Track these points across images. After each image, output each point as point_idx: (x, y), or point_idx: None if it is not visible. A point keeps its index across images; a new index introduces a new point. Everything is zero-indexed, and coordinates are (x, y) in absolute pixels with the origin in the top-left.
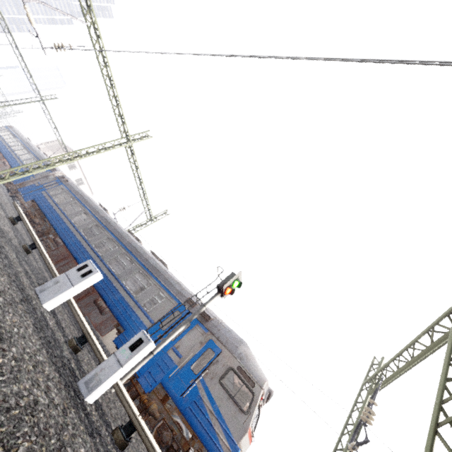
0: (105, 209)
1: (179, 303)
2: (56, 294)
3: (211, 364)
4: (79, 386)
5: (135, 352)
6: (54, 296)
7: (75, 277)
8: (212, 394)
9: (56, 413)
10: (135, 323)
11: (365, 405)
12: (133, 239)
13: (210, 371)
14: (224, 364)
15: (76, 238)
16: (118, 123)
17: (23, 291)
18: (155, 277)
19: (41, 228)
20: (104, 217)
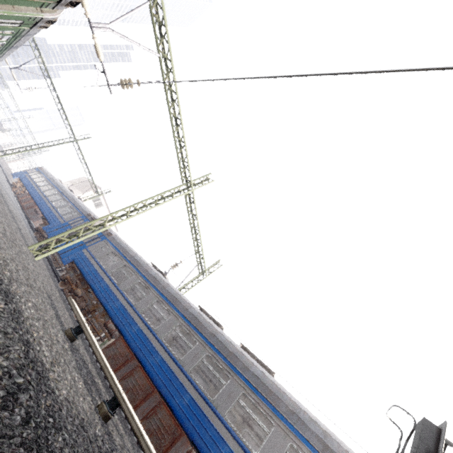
0: (162, 273)
1: None
2: None
3: None
4: None
5: None
6: None
7: None
8: None
9: None
10: None
11: None
12: (213, 326)
13: None
14: None
15: (137, 325)
16: (180, 168)
17: None
18: (273, 406)
19: (85, 303)
20: (166, 289)
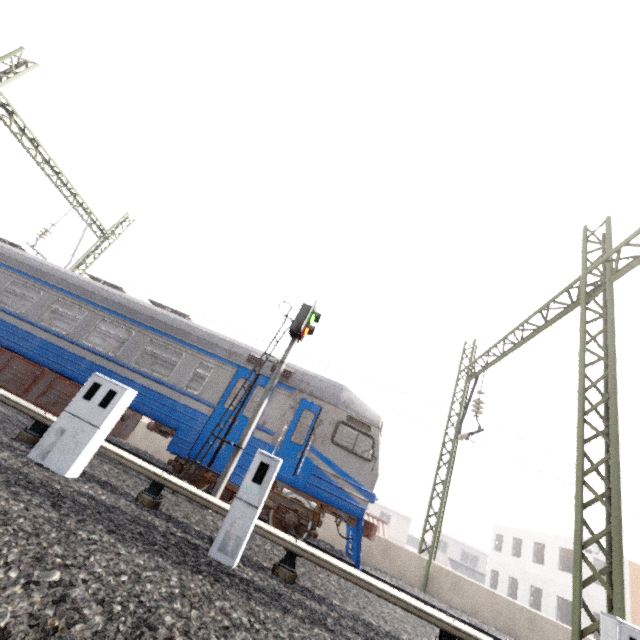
0: (13, 244)
1: (238, 367)
2: (76, 452)
3: (315, 427)
4: (213, 558)
5: (265, 482)
6: (76, 456)
7: (90, 413)
8: (329, 458)
9: (263, 637)
10: (188, 416)
11: (465, 393)
12: (107, 290)
13: (316, 435)
14: (330, 421)
15: None
16: None
17: (31, 483)
18: (182, 341)
19: None
20: (24, 263)
